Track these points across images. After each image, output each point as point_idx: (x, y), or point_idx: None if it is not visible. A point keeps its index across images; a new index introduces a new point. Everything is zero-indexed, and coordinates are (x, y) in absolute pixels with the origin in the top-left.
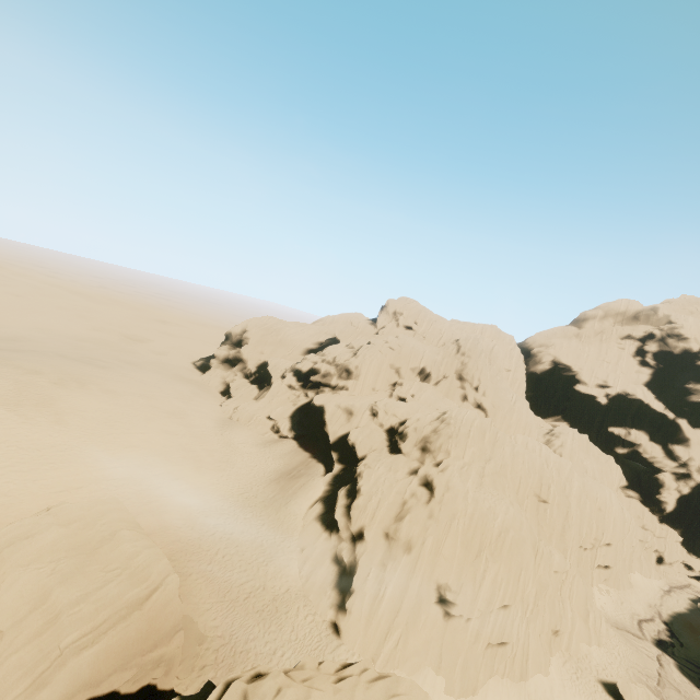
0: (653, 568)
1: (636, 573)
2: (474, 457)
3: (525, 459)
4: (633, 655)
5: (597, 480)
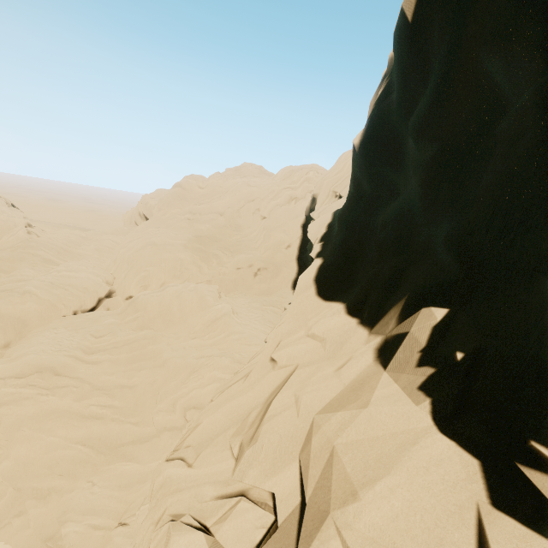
0: None
1: (2, 545)
2: None
3: None
4: None
5: (97, 353)
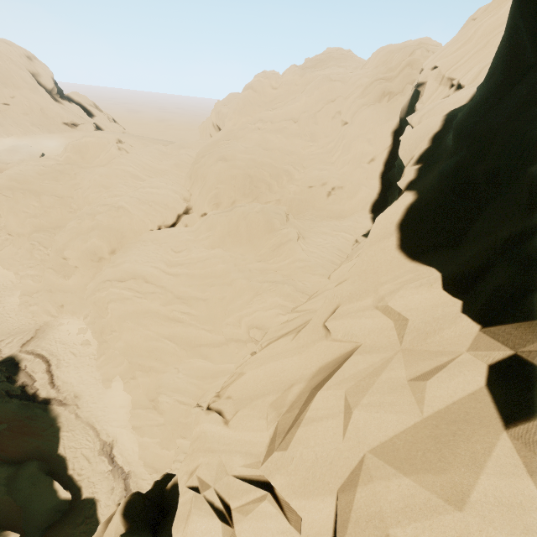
0: (156, 447)
1: (126, 394)
2: (66, 159)
3: (92, 178)
4: (6, 328)
5: (176, 266)
